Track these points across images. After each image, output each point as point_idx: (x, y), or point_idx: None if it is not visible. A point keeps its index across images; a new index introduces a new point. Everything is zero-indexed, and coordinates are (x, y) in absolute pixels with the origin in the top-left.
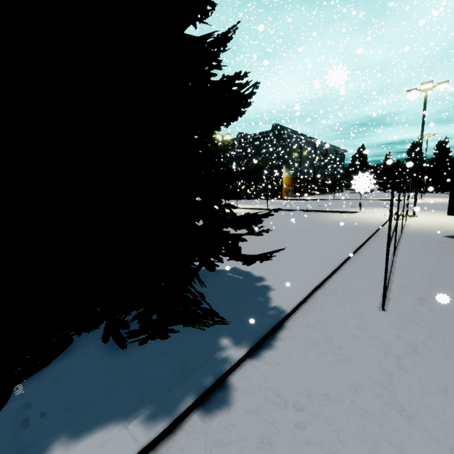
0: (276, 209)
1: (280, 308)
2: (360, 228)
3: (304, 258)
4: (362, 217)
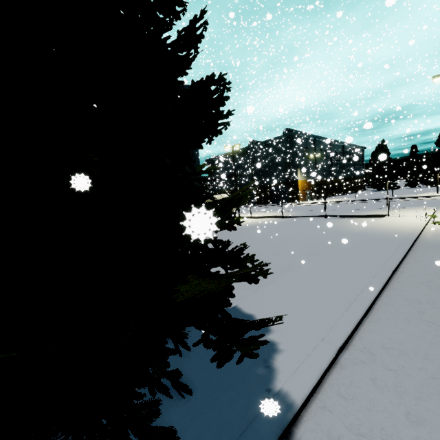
0: (292, 216)
1: (287, 398)
2: (391, 238)
3: (323, 290)
4: (392, 222)
